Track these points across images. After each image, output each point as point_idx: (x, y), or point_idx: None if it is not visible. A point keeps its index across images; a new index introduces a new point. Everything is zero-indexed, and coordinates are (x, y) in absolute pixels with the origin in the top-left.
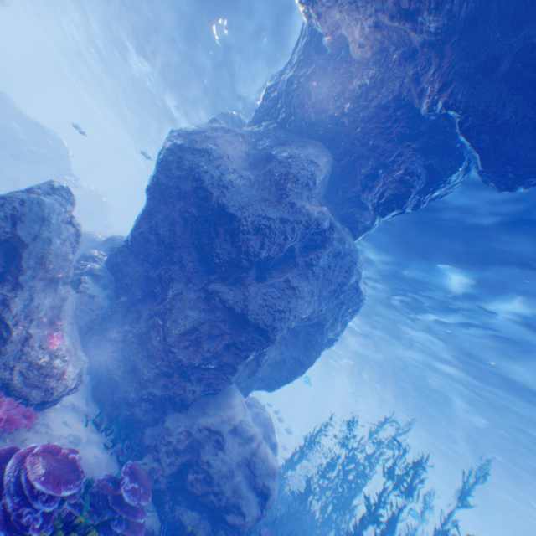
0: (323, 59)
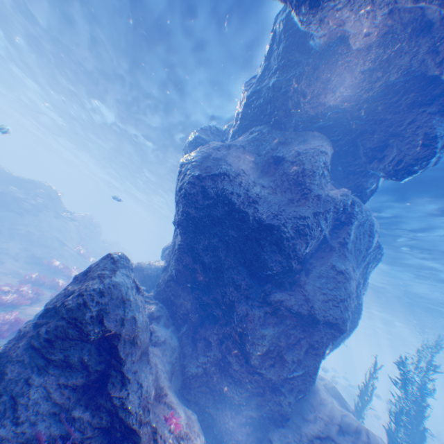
0: (309, 57)
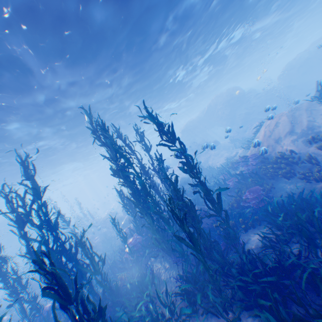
0: None
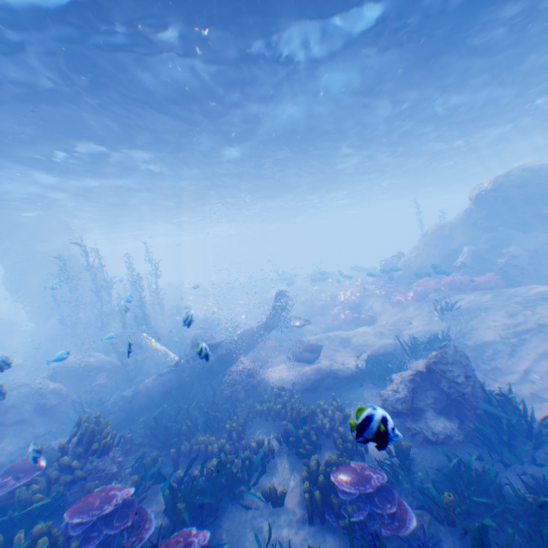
0: None
